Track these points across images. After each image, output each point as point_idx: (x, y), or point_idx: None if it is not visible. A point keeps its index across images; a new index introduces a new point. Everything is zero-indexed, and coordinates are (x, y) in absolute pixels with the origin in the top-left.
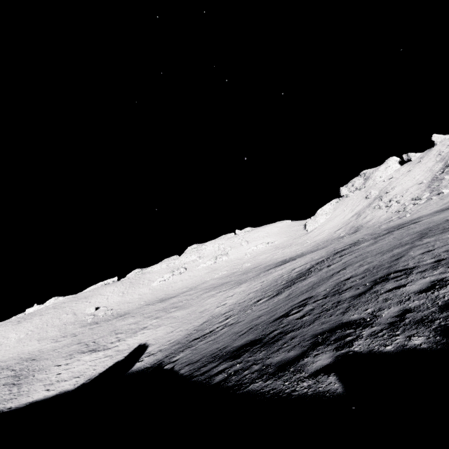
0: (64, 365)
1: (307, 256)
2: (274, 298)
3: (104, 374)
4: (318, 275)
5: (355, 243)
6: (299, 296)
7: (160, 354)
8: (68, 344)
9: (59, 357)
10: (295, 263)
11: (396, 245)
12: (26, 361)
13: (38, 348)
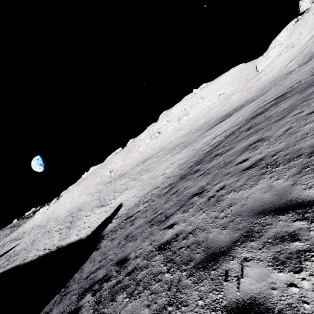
0: (88, 216)
1: (240, 112)
2: (163, 197)
3: (96, 229)
4: (199, 174)
5: (280, 98)
6: (148, 227)
7: (116, 222)
8: (94, 200)
9: (88, 209)
10: (224, 125)
11: (287, 147)
12: (78, 211)
13: (85, 200)
